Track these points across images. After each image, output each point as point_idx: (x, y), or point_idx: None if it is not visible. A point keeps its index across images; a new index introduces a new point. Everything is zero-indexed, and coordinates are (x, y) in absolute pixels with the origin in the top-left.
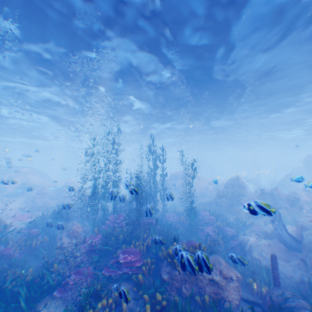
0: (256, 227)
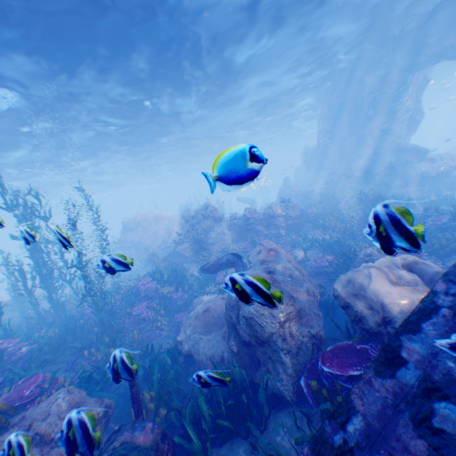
0: (219, 276)
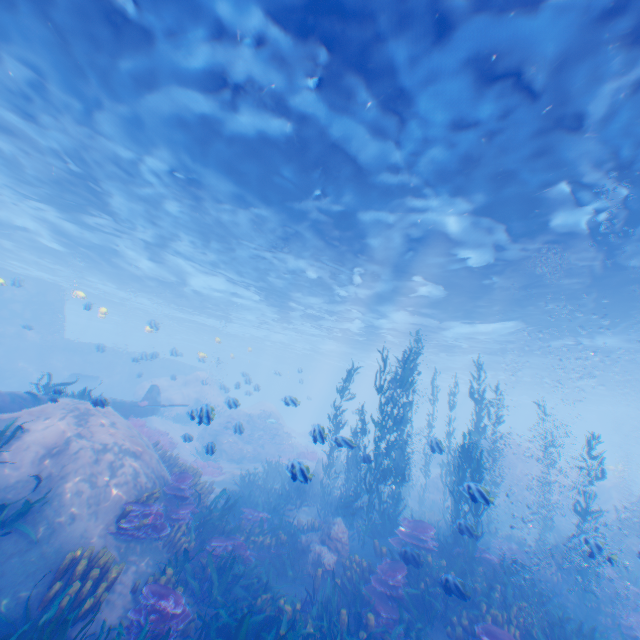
0: None
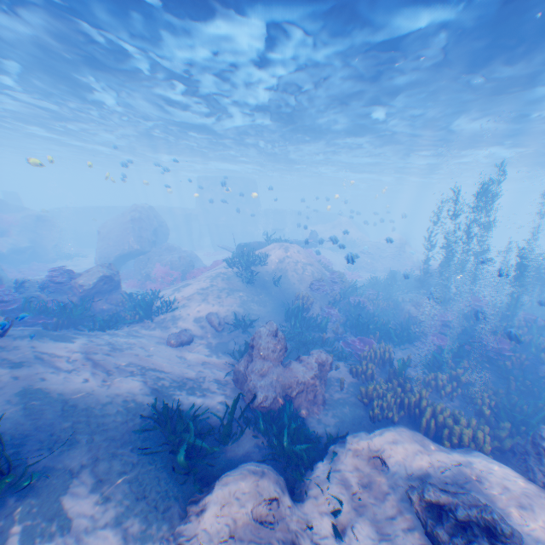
0: None
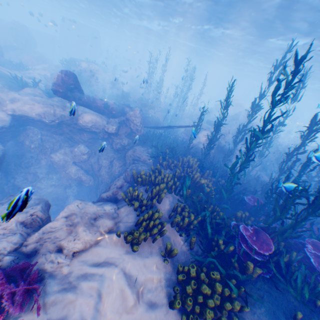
0: None
